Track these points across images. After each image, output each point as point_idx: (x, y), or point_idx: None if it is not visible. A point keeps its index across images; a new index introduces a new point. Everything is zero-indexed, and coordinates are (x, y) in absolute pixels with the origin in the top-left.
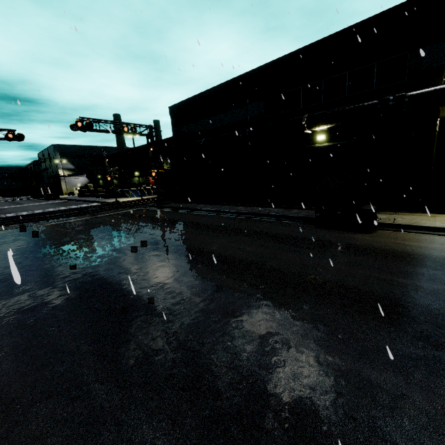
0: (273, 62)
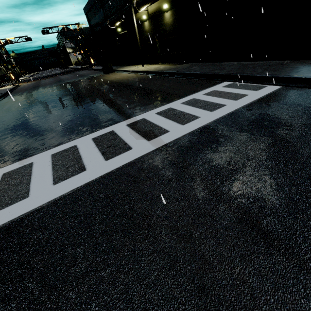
0: None
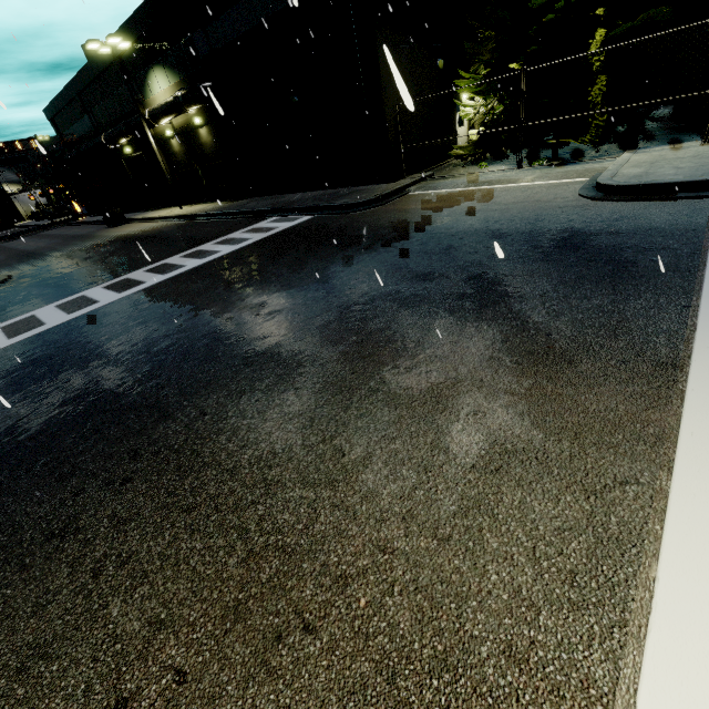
0: (75, 78)
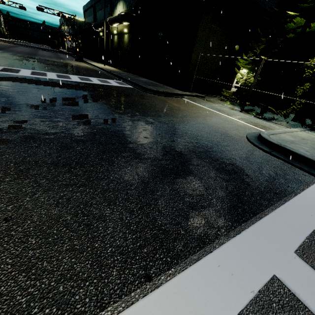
0: None
